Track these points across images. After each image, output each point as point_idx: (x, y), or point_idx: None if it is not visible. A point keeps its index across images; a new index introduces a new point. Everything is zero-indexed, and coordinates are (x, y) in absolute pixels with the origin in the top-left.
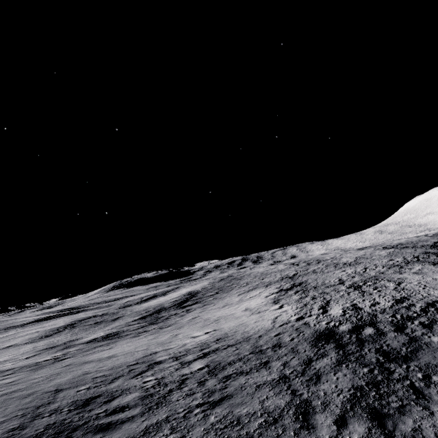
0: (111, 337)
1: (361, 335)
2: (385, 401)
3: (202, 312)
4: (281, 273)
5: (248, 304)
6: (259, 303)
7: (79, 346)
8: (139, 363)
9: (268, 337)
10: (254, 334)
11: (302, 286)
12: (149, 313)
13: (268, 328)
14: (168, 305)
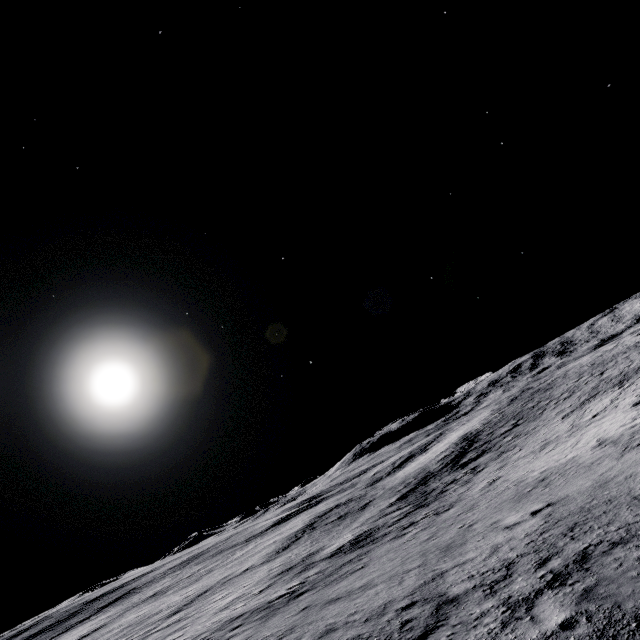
0: (361, 543)
1: None
2: None
3: (502, 468)
4: (639, 350)
5: (598, 430)
6: (625, 422)
7: (320, 565)
8: (417, 604)
9: None
10: None
11: None
12: (410, 488)
13: None
14: (435, 467)
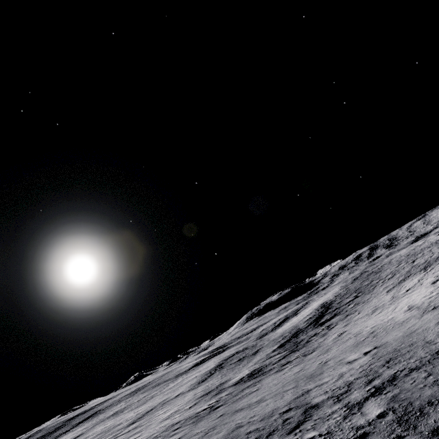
0: (255, 375)
1: None
2: None
3: (347, 325)
4: (438, 245)
5: (409, 300)
6: (425, 295)
7: (229, 390)
8: (292, 409)
9: None
10: None
11: None
12: (286, 339)
13: None
14: (303, 325)
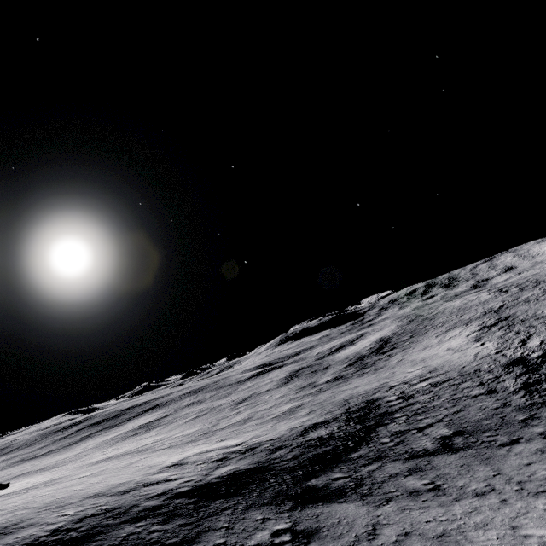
0: (340, 379)
1: (545, 358)
2: (539, 386)
3: (404, 355)
4: (484, 306)
5: (449, 344)
6: (460, 343)
7: (324, 385)
8: (381, 387)
9: (470, 366)
10: (458, 366)
11: (509, 320)
12: (353, 361)
13: (470, 361)
14: (366, 353)
